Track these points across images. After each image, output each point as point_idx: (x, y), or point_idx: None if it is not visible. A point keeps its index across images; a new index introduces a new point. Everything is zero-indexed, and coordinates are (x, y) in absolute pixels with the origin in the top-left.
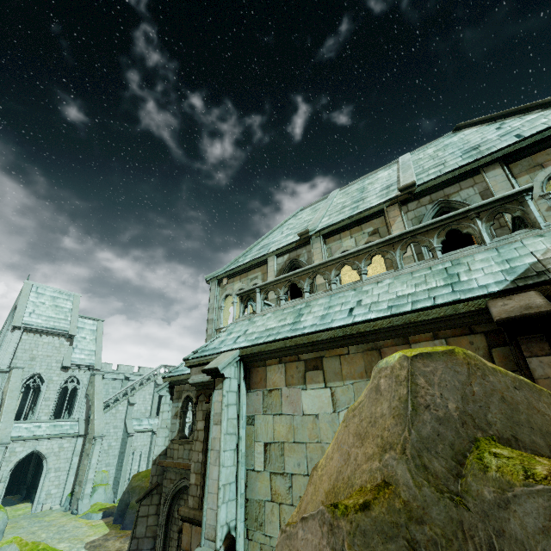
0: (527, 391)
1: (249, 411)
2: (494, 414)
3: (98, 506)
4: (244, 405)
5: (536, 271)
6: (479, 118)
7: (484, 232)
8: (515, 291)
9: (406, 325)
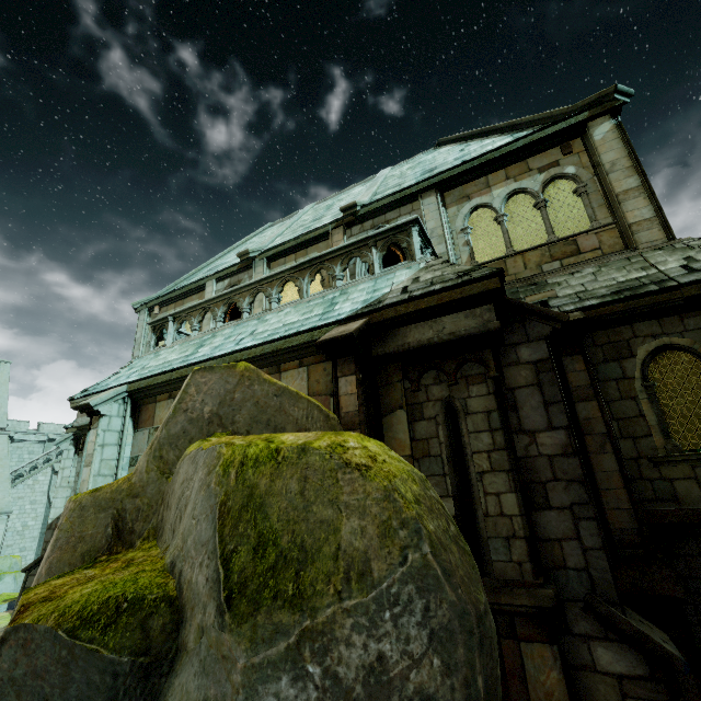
0: (286, 398)
1: (133, 452)
2: (243, 415)
3: (4, 597)
4: (129, 446)
5: (380, 301)
6: (455, 135)
7: (376, 261)
8: (355, 318)
9: (276, 353)
